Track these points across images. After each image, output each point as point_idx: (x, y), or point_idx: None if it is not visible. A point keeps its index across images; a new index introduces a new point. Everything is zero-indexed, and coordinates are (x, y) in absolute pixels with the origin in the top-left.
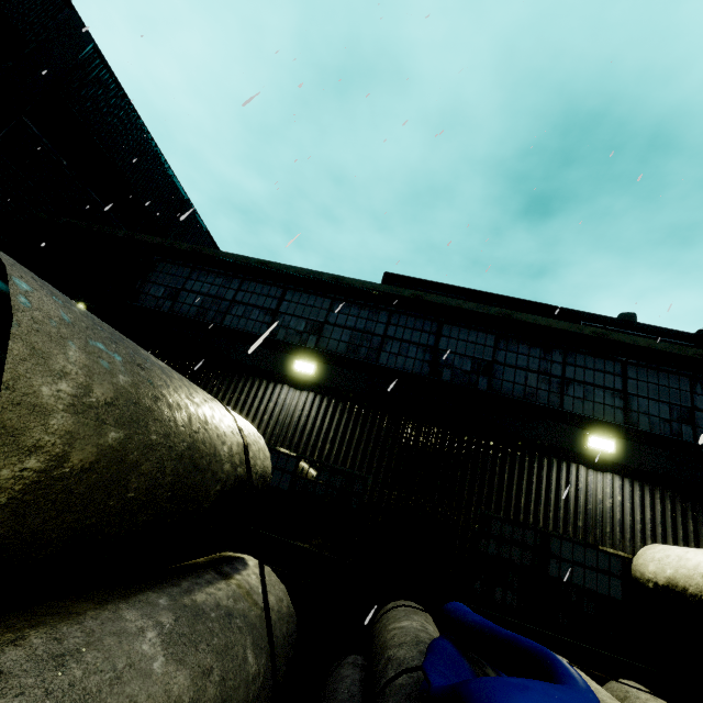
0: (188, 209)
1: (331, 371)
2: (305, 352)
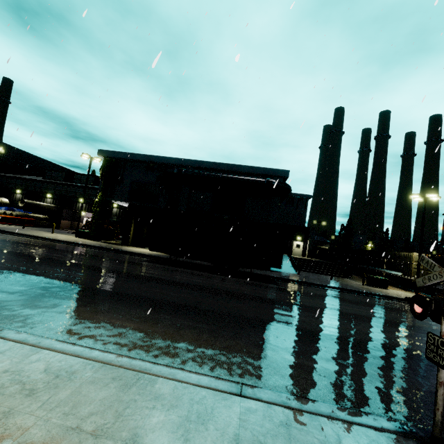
0: (14, 148)
1: (22, 191)
2: (19, 189)
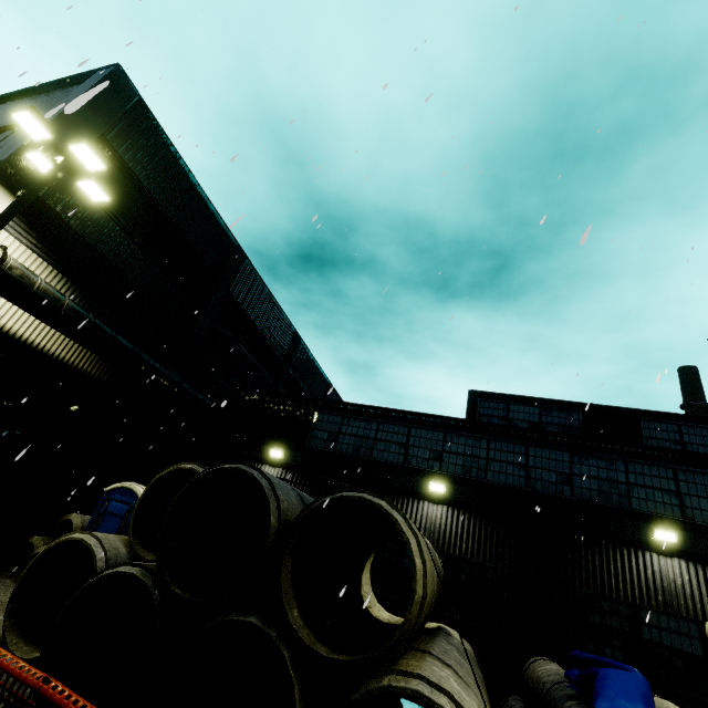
0: (296, 339)
1: (455, 489)
2: (434, 475)
